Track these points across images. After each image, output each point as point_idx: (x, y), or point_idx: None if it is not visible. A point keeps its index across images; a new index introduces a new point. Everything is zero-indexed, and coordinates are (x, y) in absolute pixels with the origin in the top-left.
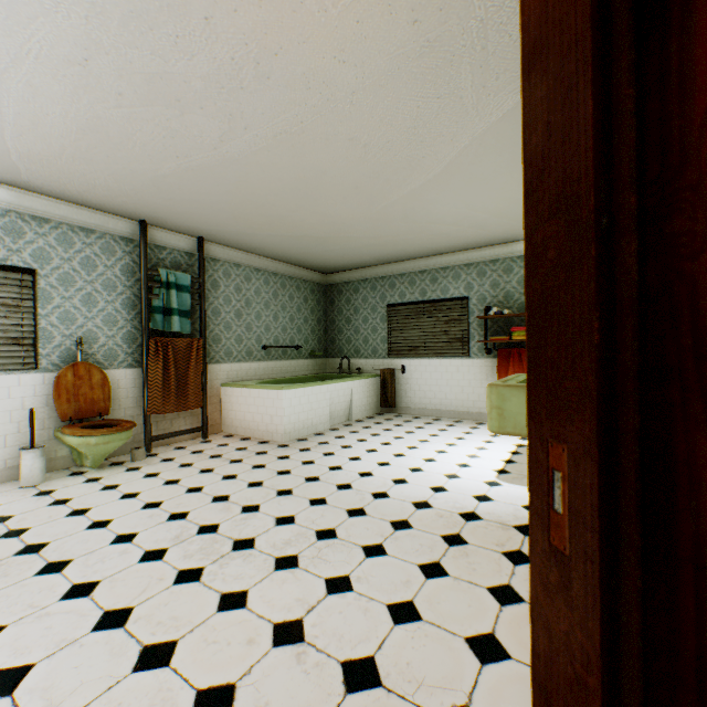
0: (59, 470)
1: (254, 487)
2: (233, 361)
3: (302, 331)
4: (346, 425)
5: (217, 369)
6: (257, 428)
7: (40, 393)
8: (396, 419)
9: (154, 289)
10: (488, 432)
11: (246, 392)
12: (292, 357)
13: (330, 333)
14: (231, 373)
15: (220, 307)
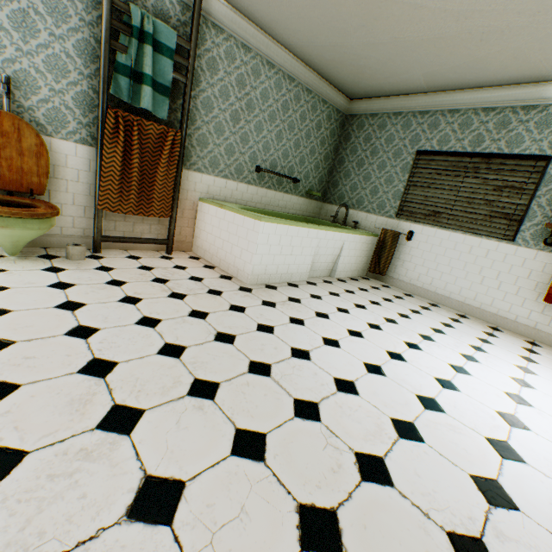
0: None
1: (165, 358)
2: (218, 175)
3: (304, 164)
4: (325, 282)
5: (196, 179)
6: (224, 258)
7: None
8: (383, 290)
9: (120, 36)
10: (515, 349)
11: (221, 214)
12: (286, 190)
13: (335, 174)
14: (213, 189)
15: (213, 100)
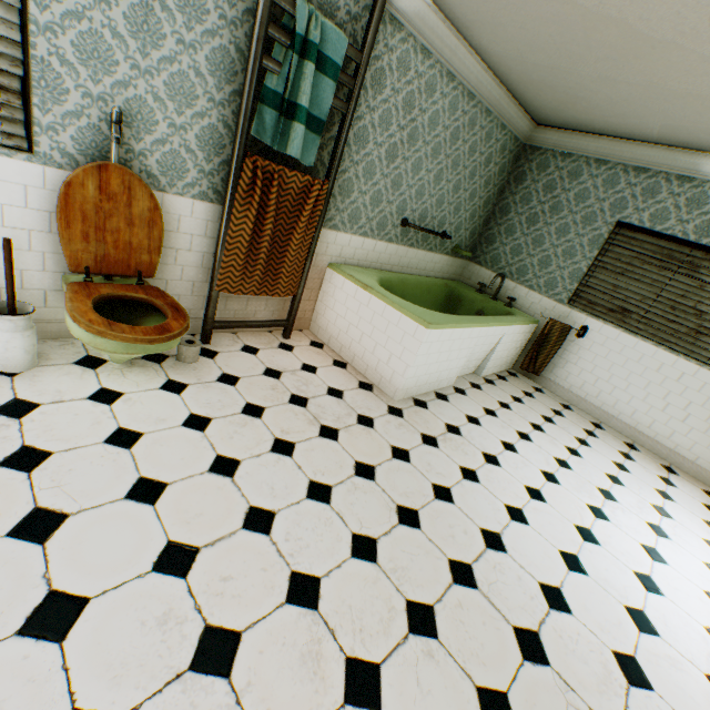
0: (68, 338)
1: (363, 564)
2: (355, 233)
3: (458, 212)
4: (474, 387)
5: (329, 238)
6: (361, 356)
7: (35, 205)
8: (538, 398)
9: (274, 47)
10: (698, 509)
11: (363, 297)
12: (430, 247)
13: (492, 226)
14: (346, 251)
15: (369, 130)
